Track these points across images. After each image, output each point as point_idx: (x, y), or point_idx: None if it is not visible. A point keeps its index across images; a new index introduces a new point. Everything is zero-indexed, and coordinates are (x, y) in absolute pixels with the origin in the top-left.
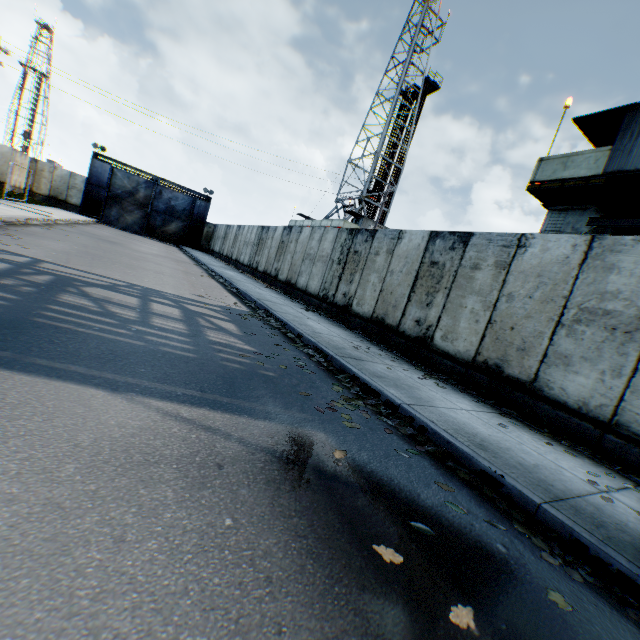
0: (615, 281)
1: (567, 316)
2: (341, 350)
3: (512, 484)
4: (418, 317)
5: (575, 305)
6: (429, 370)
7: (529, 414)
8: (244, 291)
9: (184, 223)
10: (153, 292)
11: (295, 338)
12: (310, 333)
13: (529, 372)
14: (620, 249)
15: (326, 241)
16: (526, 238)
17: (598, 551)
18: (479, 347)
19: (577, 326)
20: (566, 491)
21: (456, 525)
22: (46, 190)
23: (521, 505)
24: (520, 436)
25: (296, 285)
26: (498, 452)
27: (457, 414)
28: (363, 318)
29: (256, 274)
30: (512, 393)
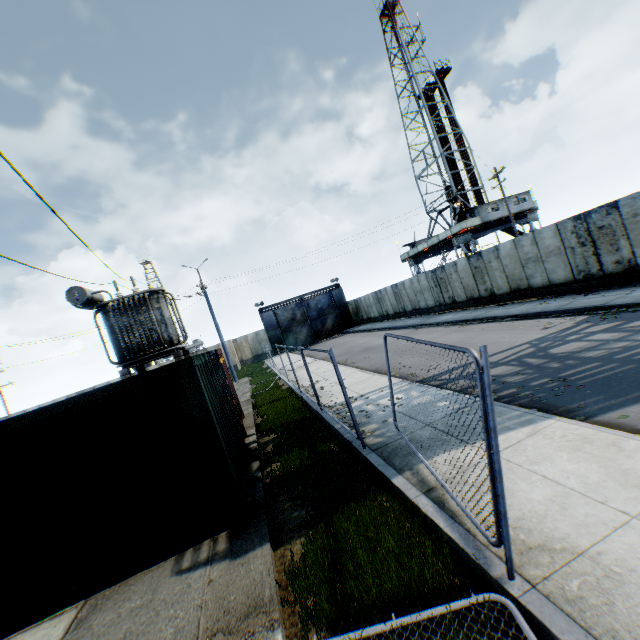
0: None
1: None
2: None
3: None
4: None
5: None
6: None
7: None
8: (529, 312)
9: (334, 314)
10: (546, 339)
11: None
12: None
13: None
14: None
15: (544, 239)
16: None
17: None
18: None
19: None
20: None
21: None
22: (249, 354)
23: None
24: None
25: (531, 287)
26: None
27: None
28: None
29: (458, 306)
30: None
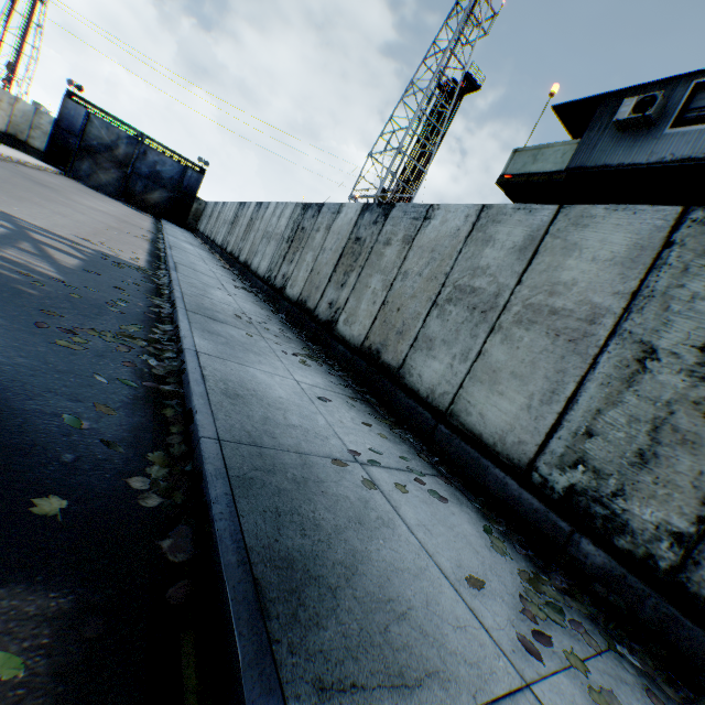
0: (489, 255)
1: (443, 295)
2: (207, 310)
3: (198, 419)
4: (332, 299)
5: (452, 282)
6: (322, 355)
7: (387, 403)
8: (168, 255)
9: (170, 194)
10: (1, 214)
11: (166, 294)
12: (189, 293)
13: (400, 357)
14: (501, 219)
15: (284, 217)
16: (433, 209)
17: (206, 483)
18: (369, 331)
19: (448, 306)
20: (289, 446)
21: (28, 428)
22: (3, 125)
23: (193, 442)
24: (337, 412)
25: (250, 266)
26: (254, 405)
27: (271, 378)
28: (291, 301)
29: (224, 255)
30: (381, 380)
